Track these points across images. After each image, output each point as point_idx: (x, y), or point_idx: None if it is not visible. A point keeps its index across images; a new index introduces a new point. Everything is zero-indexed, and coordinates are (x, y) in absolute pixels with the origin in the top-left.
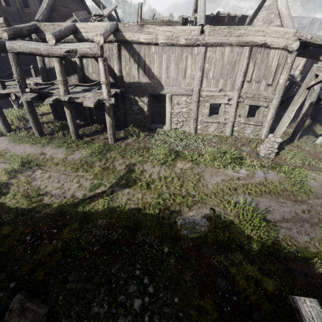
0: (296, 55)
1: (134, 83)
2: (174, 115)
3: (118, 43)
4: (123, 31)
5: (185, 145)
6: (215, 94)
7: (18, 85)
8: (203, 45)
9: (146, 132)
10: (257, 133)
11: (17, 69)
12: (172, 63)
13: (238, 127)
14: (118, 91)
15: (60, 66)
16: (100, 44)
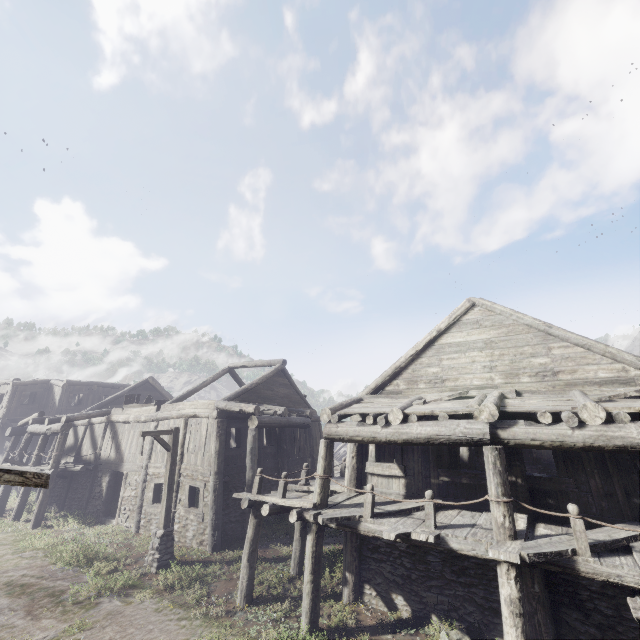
0: (220, 423)
1: (106, 459)
2: (124, 502)
3: (107, 423)
4: (113, 414)
5: (89, 541)
6: (161, 471)
7: (15, 458)
8: (156, 420)
9: (85, 524)
10: (201, 537)
11: (23, 445)
12: (135, 438)
13: (179, 523)
14: (82, 466)
15: (42, 440)
16: (64, 422)
